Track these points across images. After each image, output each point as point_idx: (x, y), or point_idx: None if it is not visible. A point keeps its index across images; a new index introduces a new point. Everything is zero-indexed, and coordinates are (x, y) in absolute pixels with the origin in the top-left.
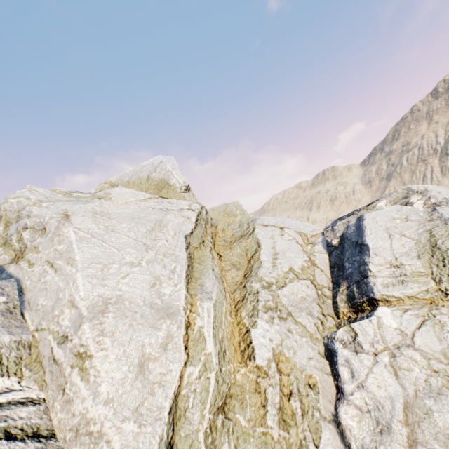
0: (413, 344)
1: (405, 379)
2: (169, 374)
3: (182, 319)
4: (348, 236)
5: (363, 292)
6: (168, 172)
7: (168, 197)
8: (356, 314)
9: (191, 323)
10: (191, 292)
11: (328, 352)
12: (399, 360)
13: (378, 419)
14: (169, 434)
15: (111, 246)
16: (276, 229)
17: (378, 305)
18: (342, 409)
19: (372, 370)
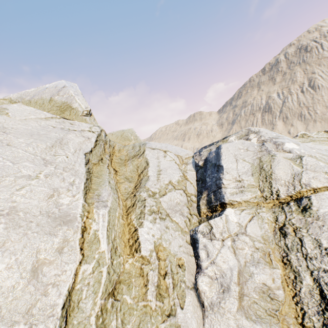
0: (246, 232)
1: (240, 255)
2: (64, 274)
3: (79, 225)
4: (210, 160)
5: (217, 199)
6: (70, 96)
7: (70, 119)
8: (211, 213)
9: (87, 227)
10: (89, 201)
11: (193, 240)
12: (237, 243)
13: (222, 283)
14: (62, 326)
15: (5, 159)
16: (161, 152)
17: (226, 207)
18: (199, 279)
19: (220, 251)
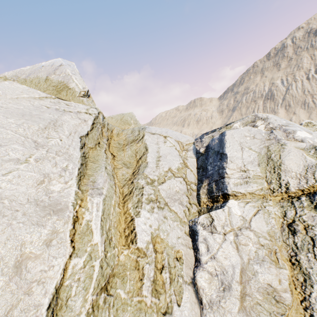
0: (250, 226)
1: (243, 251)
2: (51, 270)
3: (70, 215)
4: (212, 147)
5: (219, 189)
6: (67, 75)
7: (66, 99)
8: (212, 203)
9: (80, 217)
10: (83, 188)
11: (192, 232)
12: (240, 238)
13: (223, 281)
14: None
15: None
16: (161, 137)
17: (229, 198)
18: (198, 274)
19: (221, 246)
